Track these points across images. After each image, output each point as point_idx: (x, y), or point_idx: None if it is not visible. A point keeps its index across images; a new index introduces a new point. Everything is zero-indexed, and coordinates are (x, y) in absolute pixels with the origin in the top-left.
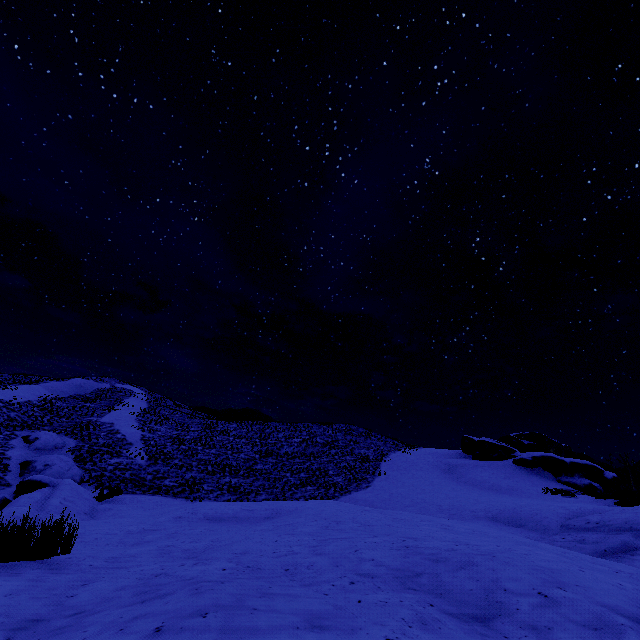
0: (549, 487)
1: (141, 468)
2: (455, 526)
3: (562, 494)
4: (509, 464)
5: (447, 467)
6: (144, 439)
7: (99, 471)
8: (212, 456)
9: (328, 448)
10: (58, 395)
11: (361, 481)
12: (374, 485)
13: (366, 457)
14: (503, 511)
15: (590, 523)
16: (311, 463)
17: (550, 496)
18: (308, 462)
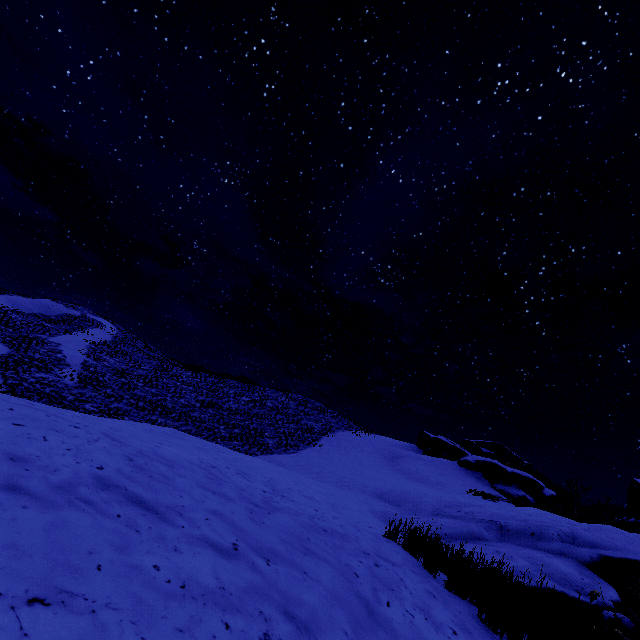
0: (479, 490)
1: (66, 388)
2: (232, 455)
3: (483, 496)
4: (452, 463)
5: (391, 455)
6: (85, 364)
7: (18, 380)
8: (150, 394)
9: (275, 413)
10: (18, 309)
11: (291, 447)
12: (301, 453)
13: (311, 429)
14: (394, 491)
15: (460, 512)
16: (251, 422)
17: (470, 496)
18: (248, 421)
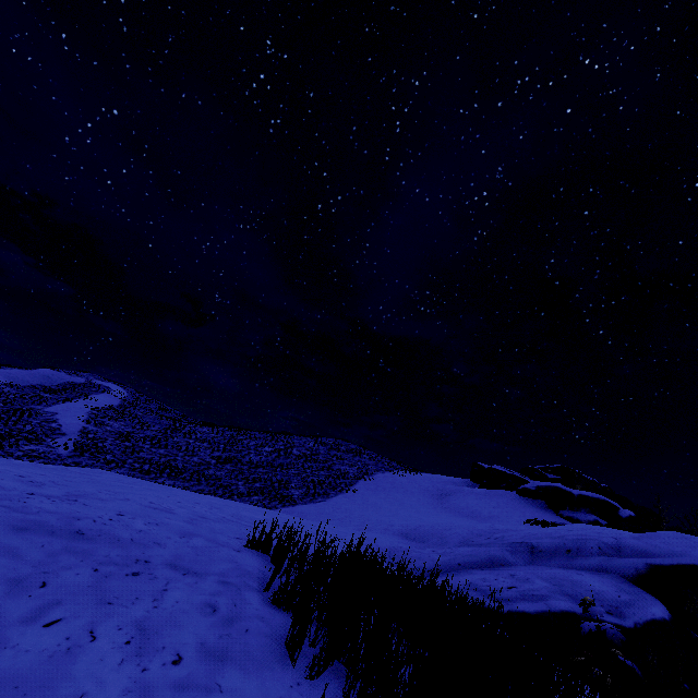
0: (540, 519)
1: (59, 458)
2: (145, 486)
3: (543, 525)
4: (510, 494)
5: (440, 493)
6: (84, 431)
7: (3, 455)
8: (157, 456)
9: (303, 461)
10: (13, 382)
11: (320, 496)
12: (330, 500)
13: (344, 474)
14: (422, 527)
15: (489, 539)
16: (275, 474)
17: (527, 526)
18: (272, 473)
